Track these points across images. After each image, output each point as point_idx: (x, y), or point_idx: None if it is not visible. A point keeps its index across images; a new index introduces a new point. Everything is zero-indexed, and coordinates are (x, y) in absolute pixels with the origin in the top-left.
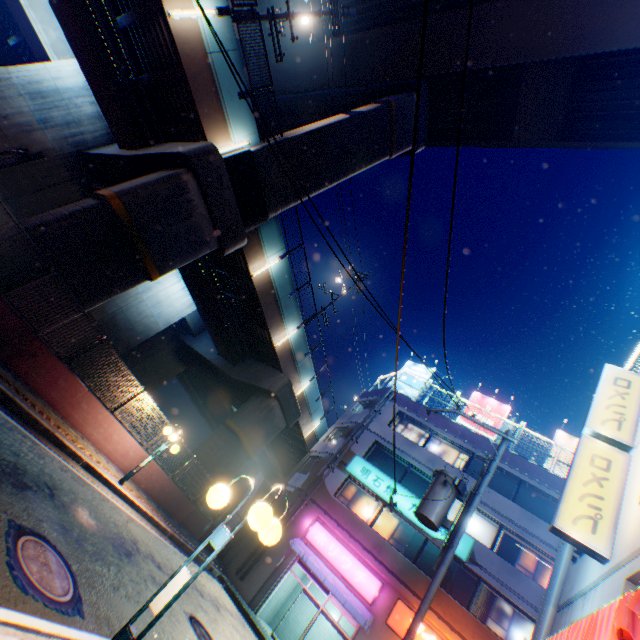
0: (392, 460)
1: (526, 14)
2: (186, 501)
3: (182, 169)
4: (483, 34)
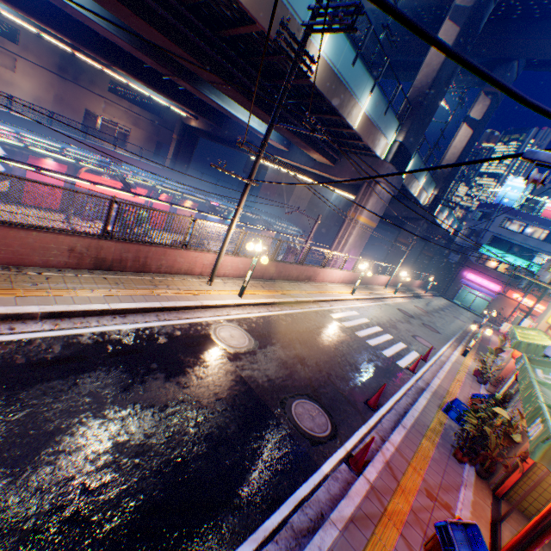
0: (502, 242)
1: None
2: (425, 283)
3: (418, 221)
4: None
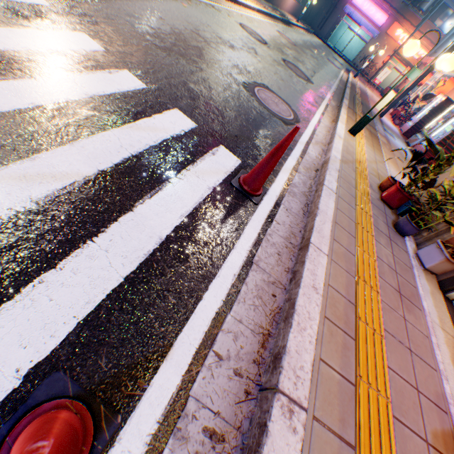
0: None
1: None
2: (300, 10)
3: None
4: None
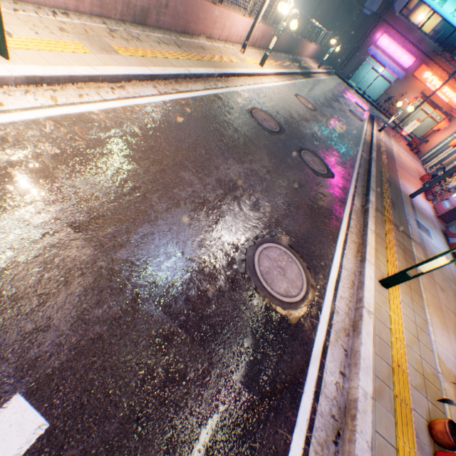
0: None
1: None
2: (322, 52)
3: None
4: None
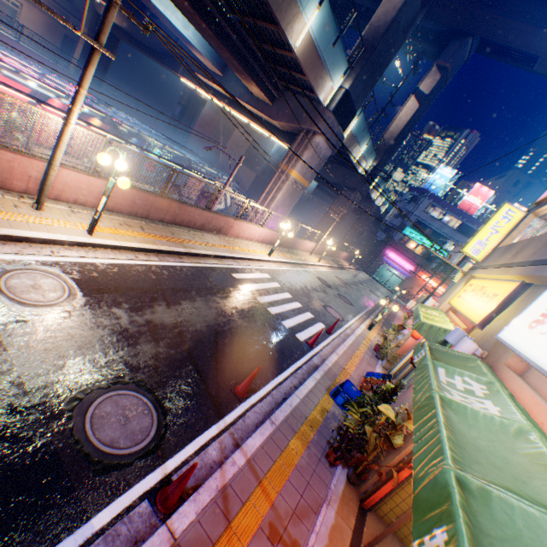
0: (423, 226)
1: (545, 40)
2: (351, 257)
3: (354, 191)
4: (518, 36)
